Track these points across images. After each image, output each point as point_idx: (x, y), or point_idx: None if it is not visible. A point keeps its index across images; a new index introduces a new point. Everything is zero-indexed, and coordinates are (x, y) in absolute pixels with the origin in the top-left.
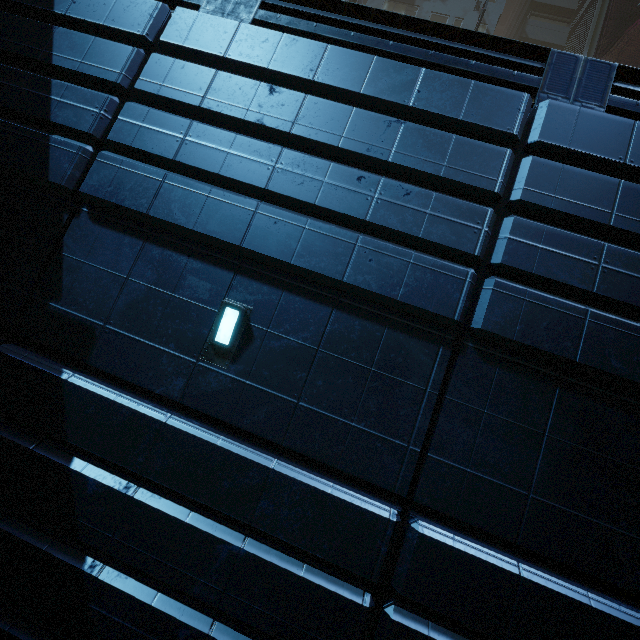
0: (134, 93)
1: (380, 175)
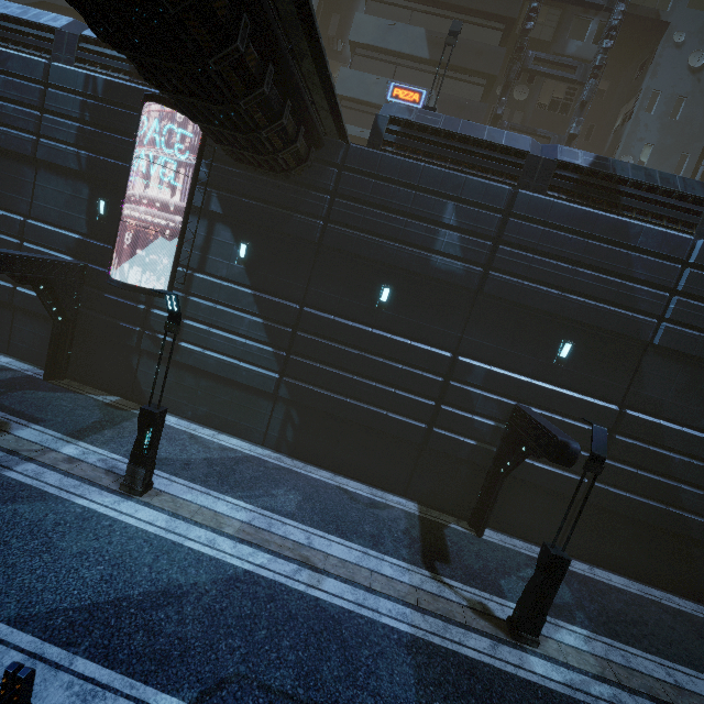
0: (678, 292)
1: None
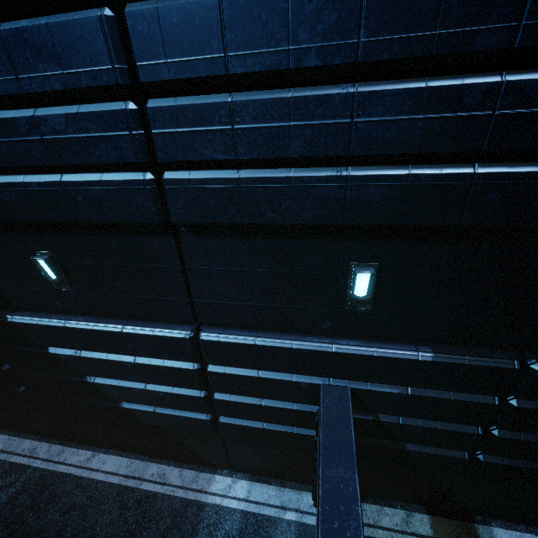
0: None
1: (32, 109)
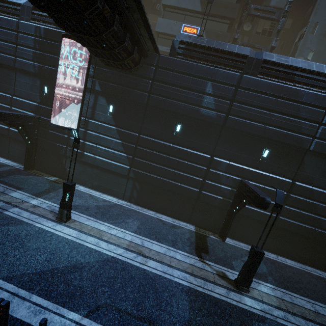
0: (323, 123)
1: None
